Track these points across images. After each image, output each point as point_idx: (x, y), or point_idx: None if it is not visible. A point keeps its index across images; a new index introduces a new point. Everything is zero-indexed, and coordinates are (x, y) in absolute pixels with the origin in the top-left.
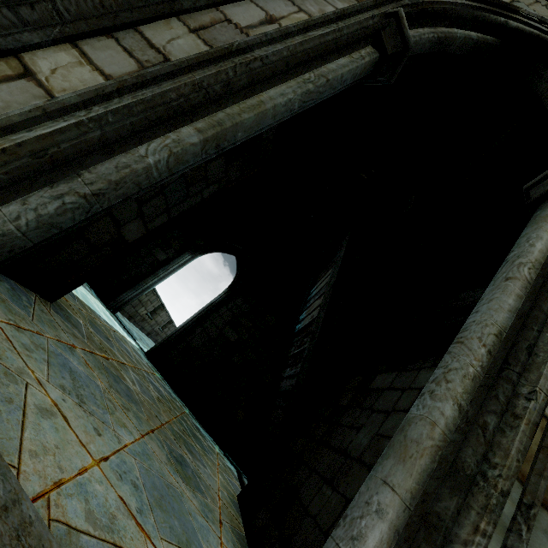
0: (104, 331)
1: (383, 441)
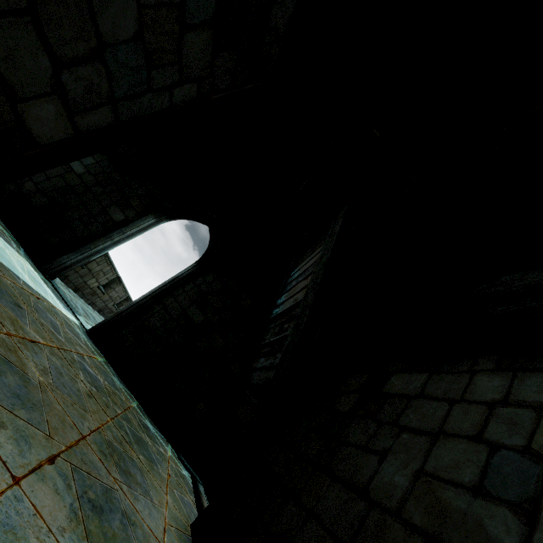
0: (15, 295)
1: (441, 488)
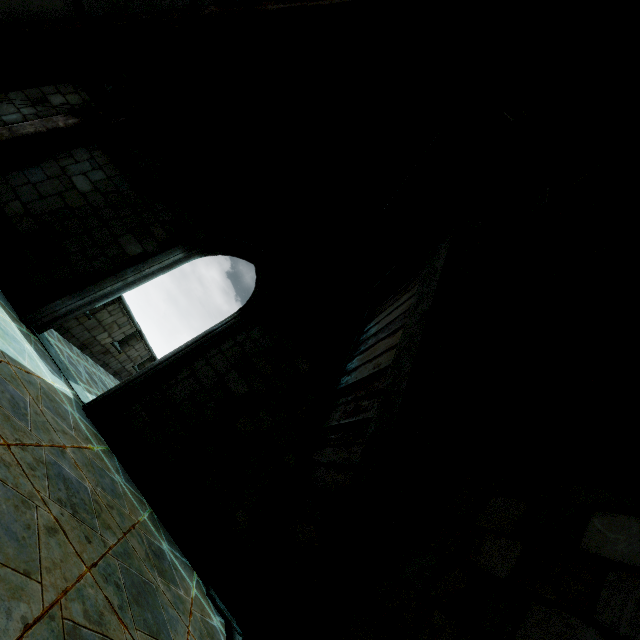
0: None
1: None
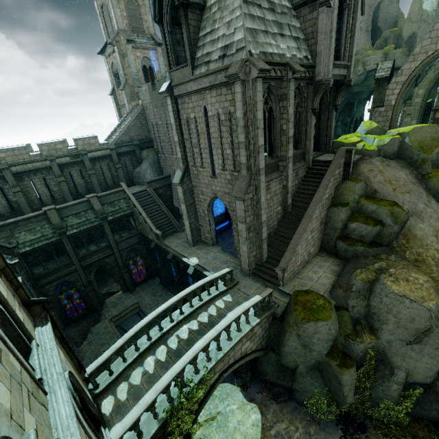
0: None
1: None
